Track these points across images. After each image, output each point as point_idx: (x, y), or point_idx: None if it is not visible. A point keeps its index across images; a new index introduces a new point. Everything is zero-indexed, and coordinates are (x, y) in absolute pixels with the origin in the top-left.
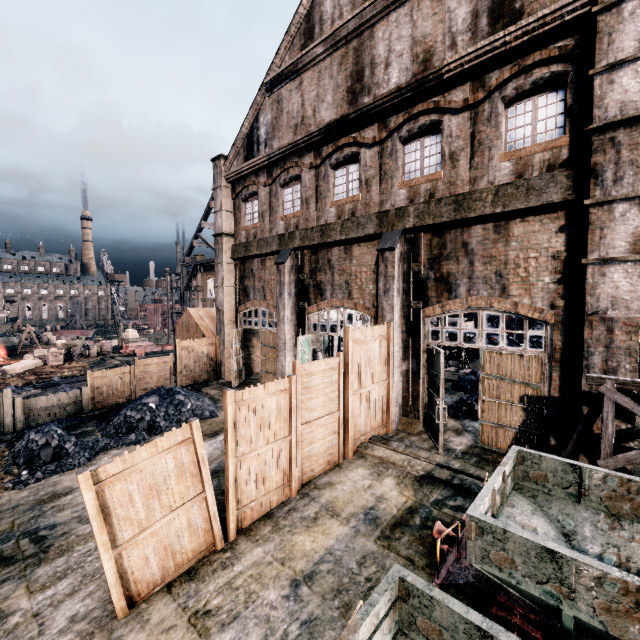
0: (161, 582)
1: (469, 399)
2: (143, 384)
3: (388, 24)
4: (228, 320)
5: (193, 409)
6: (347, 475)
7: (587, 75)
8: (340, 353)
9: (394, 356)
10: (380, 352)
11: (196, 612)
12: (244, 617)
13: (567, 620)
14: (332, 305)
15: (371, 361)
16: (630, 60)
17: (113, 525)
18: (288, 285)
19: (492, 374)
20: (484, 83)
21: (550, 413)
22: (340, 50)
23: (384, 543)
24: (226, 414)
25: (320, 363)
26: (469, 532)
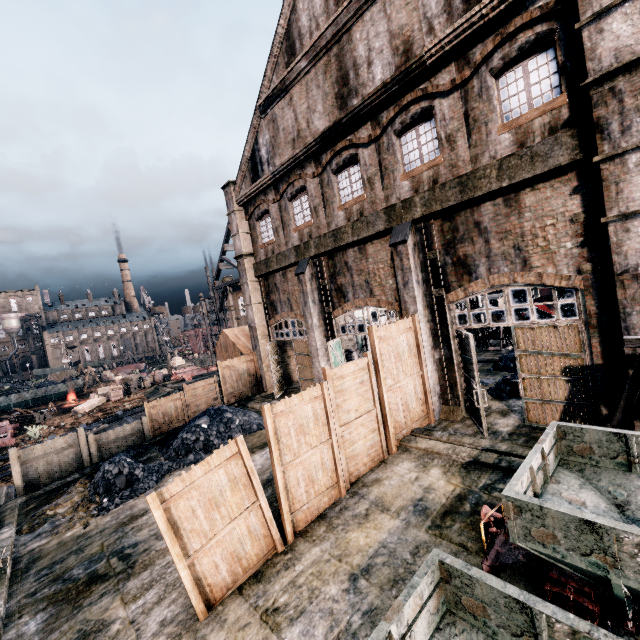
0: (232, 586)
1: (512, 378)
2: (194, 407)
3: (364, 24)
4: (261, 335)
5: (241, 424)
6: (393, 470)
7: (574, 29)
8: (367, 353)
9: (424, 347)
10: (409, 345)
11: (266, 610)
12: (309, 611)
13: (617, 589)
14: (356, 306)
15: (401, 355)
16: (617, 4)
17: (183, 538)
18: (311, 293)
19: (528, 350)
20: (468, 60)
21: (596, 382)
22: (322, 59)
23: (435, 532)
24: (266, 426)
25: (349, 365)
26: (507, 512)
